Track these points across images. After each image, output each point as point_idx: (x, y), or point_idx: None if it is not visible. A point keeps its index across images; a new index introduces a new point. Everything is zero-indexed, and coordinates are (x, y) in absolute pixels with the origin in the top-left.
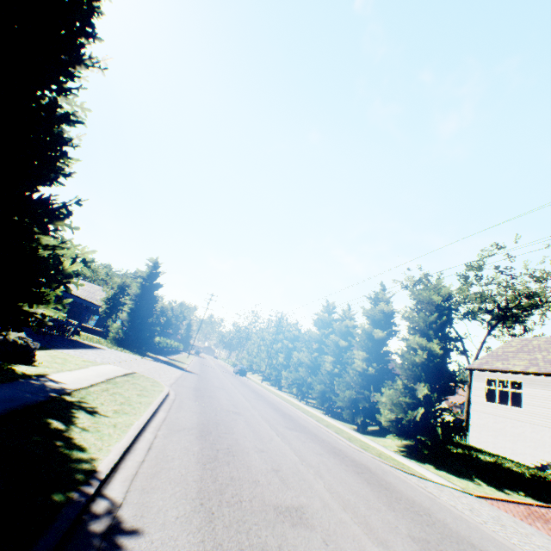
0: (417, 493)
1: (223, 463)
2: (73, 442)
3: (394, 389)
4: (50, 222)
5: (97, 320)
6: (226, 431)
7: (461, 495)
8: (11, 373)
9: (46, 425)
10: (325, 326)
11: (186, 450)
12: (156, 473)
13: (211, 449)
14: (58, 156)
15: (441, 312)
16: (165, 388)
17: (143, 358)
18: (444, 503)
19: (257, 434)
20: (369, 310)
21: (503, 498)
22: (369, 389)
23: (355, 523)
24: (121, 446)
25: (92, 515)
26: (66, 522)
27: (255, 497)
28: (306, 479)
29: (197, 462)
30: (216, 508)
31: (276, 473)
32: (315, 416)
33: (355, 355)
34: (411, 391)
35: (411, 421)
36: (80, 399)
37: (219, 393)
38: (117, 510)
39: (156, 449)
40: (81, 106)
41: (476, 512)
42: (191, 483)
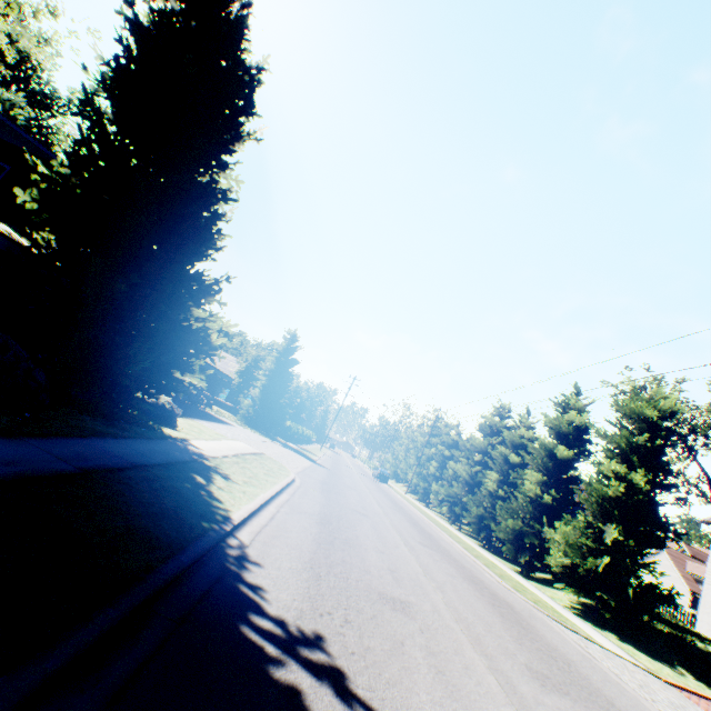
0: (566, 646)
1: (338, 548)
2: (213, 495)
3: (575, 527)
4: (203, 298)
5: (228, 394)
6: (348, 526)
7: (637, 671)
8: (161, 433)
9: (193, 478)
10: (493, 434)
11: (304, 529)
12: (276, 536)
13: (328, 535)
14: (213, 233)
15: (655, 434)
16: (291, 474)
17: (271, 441)
18: (602, 666)
19: (382, 538)
20: (554, 419)
21: (710, 697)
22: (543, 523)
23: (464, 633)
24: (249, 508)
25: (228, 544)
26: (213, 539)
27: (362, 580)
28: (423, 588)
29: (313, 540)
30: (324, 574)
31: (391, 572)
32: (464, 543)
33: (528, 476)
34: (596, 532)
35: (590, 571)
36: (216, 465)
37: (349, 493)
38: (245, 548)
39: (277, 520)
40: (236, 179)
41: (647, 690)
42: (305, 552)
